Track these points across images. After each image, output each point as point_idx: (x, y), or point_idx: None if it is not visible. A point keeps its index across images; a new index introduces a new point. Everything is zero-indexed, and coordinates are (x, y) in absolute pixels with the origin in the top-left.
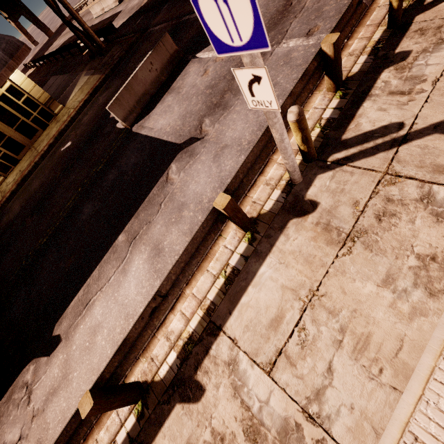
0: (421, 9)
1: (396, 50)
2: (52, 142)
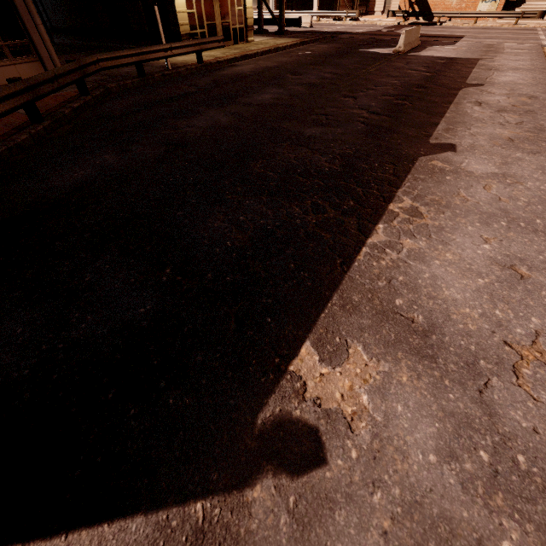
0: None
1: None
2: (271, 49)
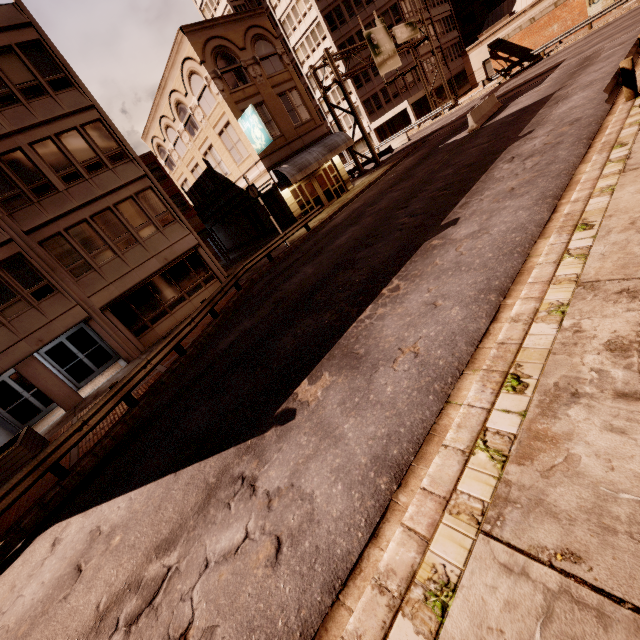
0: None
1: None
2: (364, 188)
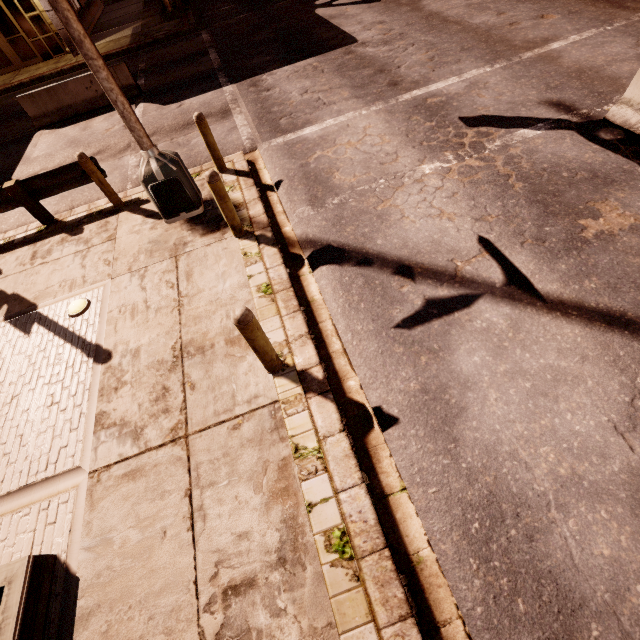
0: (135, 208)
1: (87, 225)
2: (26, 82)
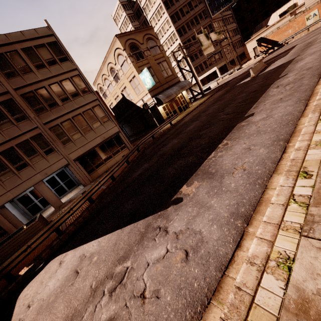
0: None
1: None
2: (198, 106)
